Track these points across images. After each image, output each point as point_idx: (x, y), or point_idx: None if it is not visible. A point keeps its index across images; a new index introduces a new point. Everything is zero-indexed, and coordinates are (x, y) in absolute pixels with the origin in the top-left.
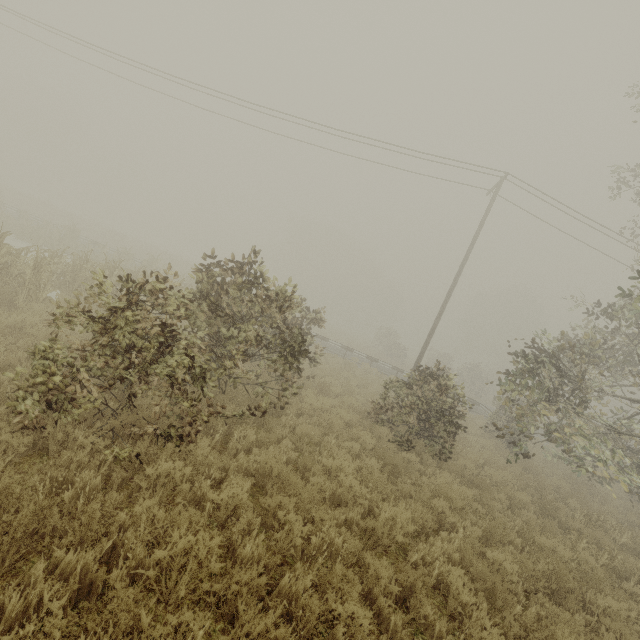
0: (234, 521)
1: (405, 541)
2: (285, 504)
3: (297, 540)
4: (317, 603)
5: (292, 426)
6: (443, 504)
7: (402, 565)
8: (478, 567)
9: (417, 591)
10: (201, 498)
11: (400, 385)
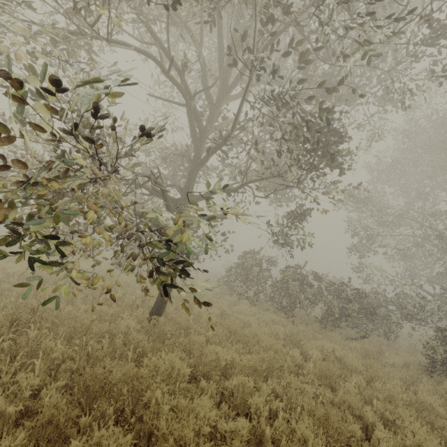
0: None
1: None
2: None
3: None
4: None
5: None
6: None
7: None
8: None
9: None
10: None
11: None
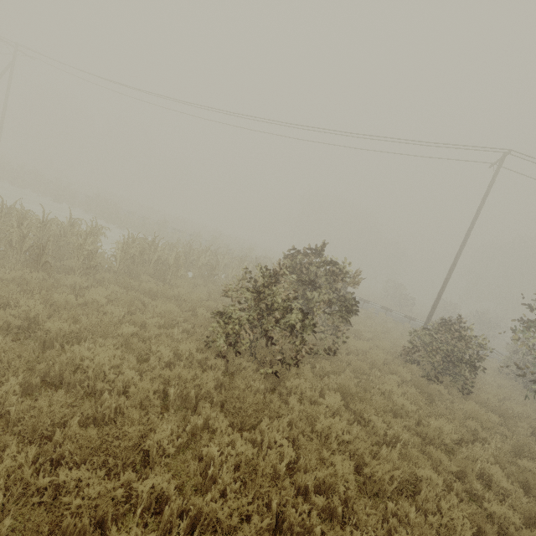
0: (339, 417)
1: (450, 444)
2: (367, 410)
3: (381, 432)
4: (406, 466)
5: (346, 361)
6: (475, 424)
7: (453, 457)
8: (511, 469)
9: (468, 473)
10: (314, 402)
11: (424, 332)
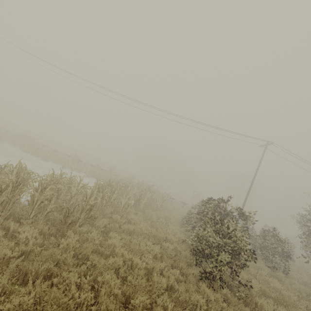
0: None
1: None
2: None
3: None
4: None
5: None
6: None
7: None
8: None
9: None
10: None
11: (259, 238)
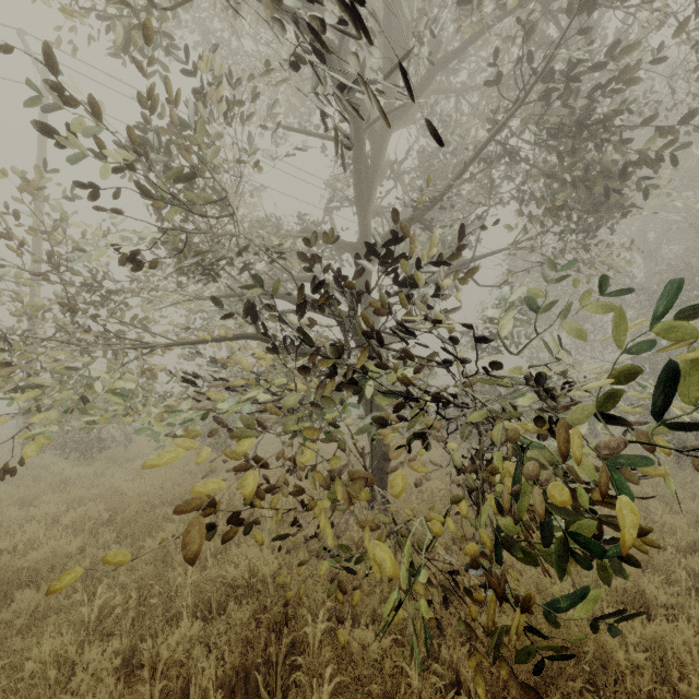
0: None
1: None
2: None
3: None
4: None
5: None
6: None
7: None
8: None
9: None
10: None
11: None
